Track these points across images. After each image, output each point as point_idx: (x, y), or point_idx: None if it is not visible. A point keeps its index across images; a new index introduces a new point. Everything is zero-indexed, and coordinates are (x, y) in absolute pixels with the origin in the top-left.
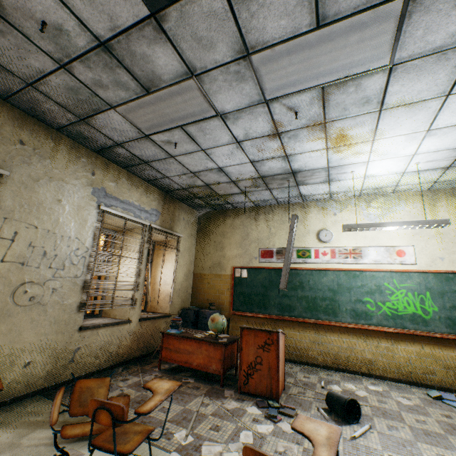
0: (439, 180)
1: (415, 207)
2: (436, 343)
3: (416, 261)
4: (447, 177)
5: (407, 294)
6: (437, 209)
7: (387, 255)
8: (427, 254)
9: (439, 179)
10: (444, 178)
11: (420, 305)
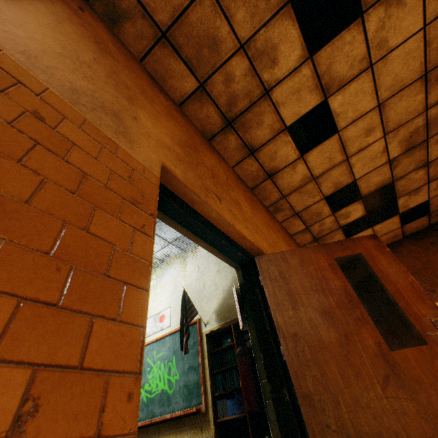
0: (170, 240)
1: (175, 268)
2: (175, 429)
3: (171, 322)
4: (168, 236)
5: (160, 366)
6: (187, 264)
7: (154, 324)
8: (178, 311)
9: (169, 240)
10: (169, 238)
11: (168, 376)
